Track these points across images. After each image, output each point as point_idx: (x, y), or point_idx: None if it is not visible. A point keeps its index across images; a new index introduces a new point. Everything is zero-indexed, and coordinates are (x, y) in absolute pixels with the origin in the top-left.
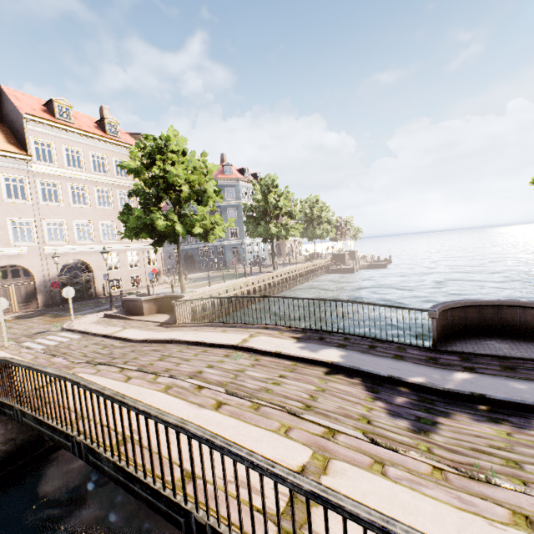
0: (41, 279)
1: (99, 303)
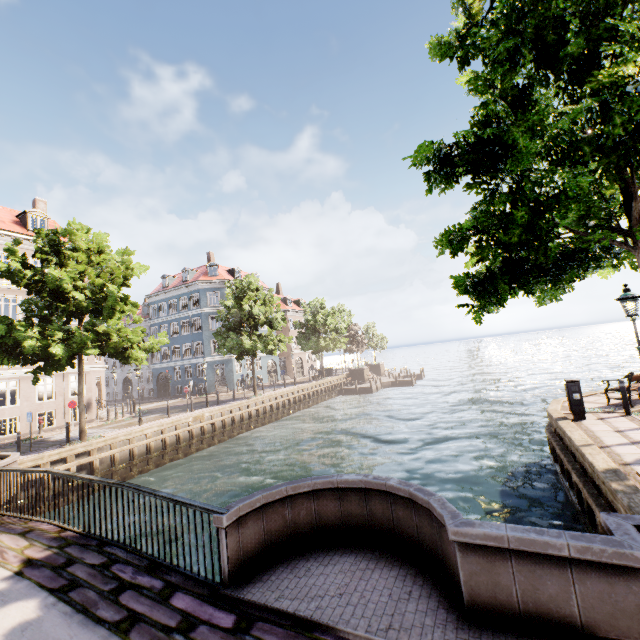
0: None
1: None
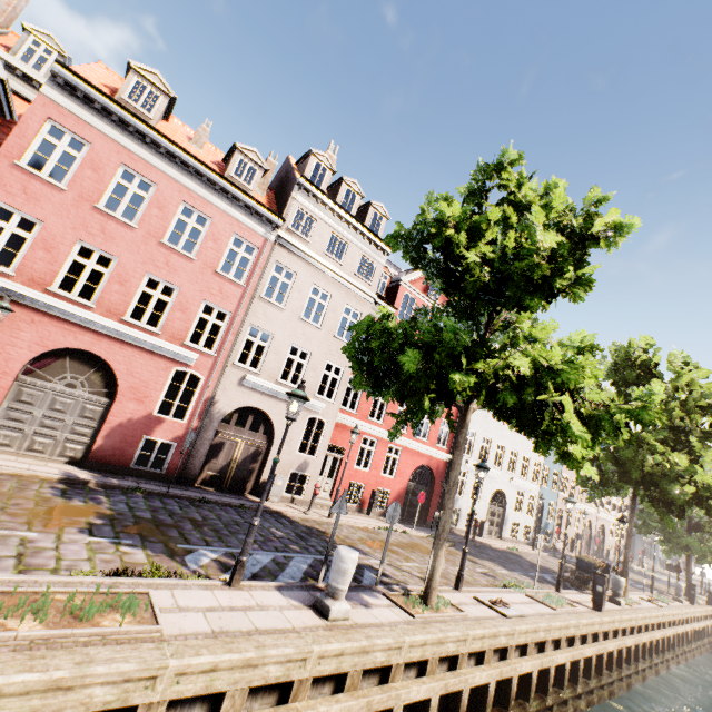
0: (593, 533)
1: (634, 570)
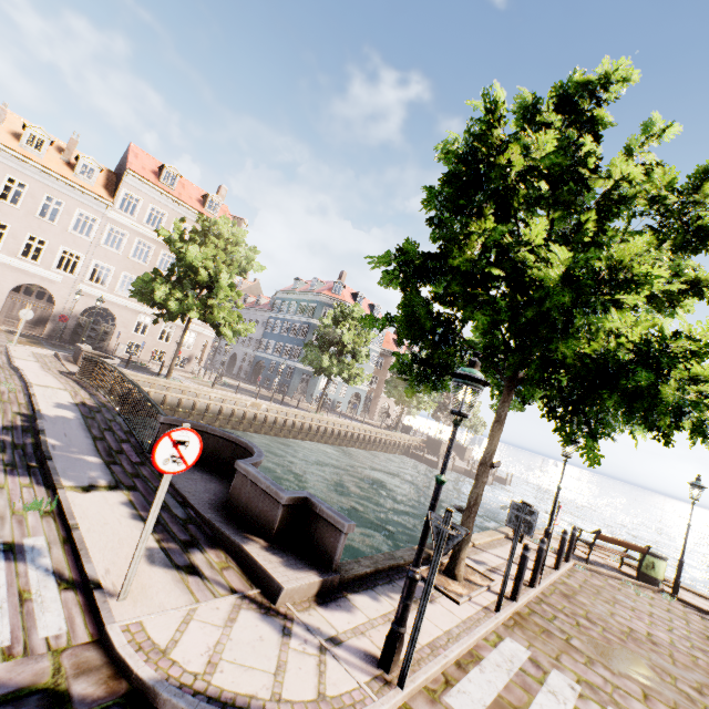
0: (60, 310)
1: None
